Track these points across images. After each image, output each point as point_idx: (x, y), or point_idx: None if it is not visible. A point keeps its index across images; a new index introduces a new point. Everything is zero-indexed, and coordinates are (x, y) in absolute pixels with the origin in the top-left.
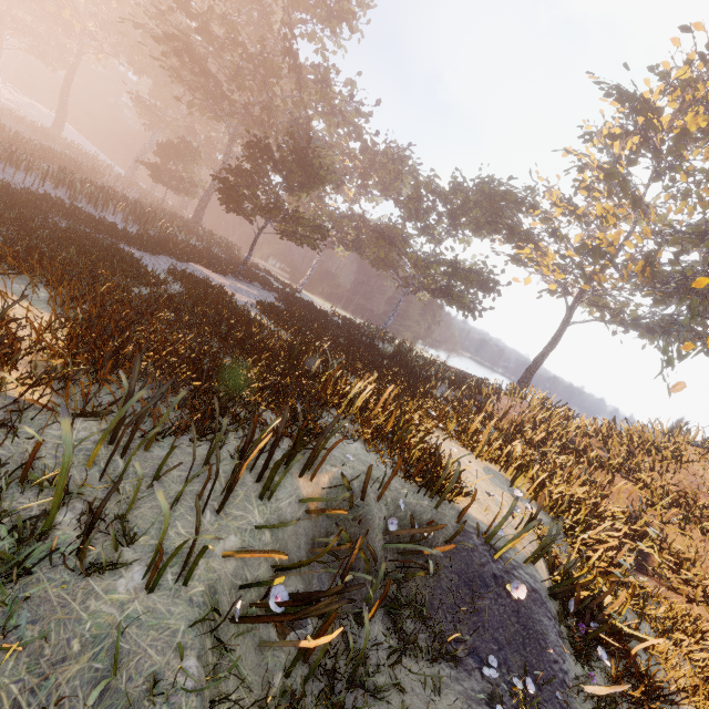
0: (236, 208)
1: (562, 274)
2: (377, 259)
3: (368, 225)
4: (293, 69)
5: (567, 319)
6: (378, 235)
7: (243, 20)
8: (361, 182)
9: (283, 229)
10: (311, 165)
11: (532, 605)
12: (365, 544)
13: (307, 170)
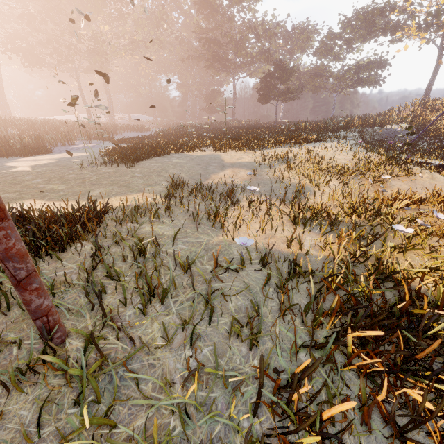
0: (267, 101)
1: (424, 33)
2: (313, 88)
3: (301, 74)
4: (253, 33)
5: (440, 53)
6: (312, 76)
7: (218, 25)
8: (290, 55)
9: (281, 99)
10: (288, 70)
11: (403, 131)
12: (364, 135)
13: (286, 72)
